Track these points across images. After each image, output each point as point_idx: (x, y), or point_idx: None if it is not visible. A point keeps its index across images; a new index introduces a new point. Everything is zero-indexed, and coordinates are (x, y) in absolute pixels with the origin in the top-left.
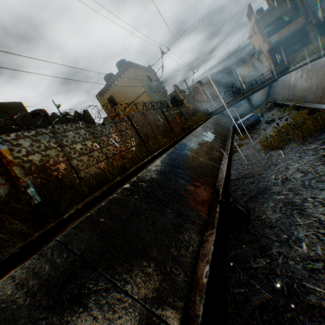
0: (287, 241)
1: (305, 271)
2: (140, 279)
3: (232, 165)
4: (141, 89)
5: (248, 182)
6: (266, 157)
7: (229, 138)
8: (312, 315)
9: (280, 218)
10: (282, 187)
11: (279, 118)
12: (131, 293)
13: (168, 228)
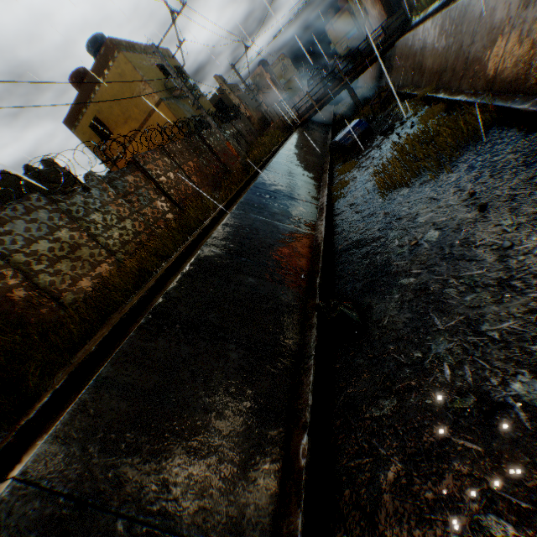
0: (423, 364)
1: (451, 414)
2: (193, 496)
3: (333, 226)
4: (152, 97)
5: (360, 255)
6: (385, 203)
7: (325, 171)
8: (461, 491)
9: (410, 321)
10: (411, 261)
11: (401, 122)
12: (179, 530)
13: (234, 381)
